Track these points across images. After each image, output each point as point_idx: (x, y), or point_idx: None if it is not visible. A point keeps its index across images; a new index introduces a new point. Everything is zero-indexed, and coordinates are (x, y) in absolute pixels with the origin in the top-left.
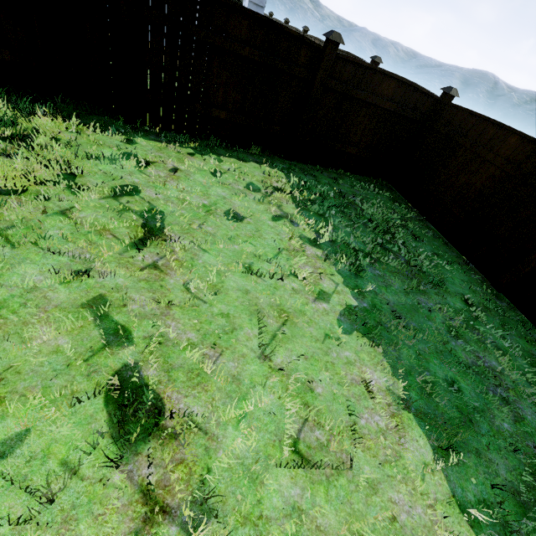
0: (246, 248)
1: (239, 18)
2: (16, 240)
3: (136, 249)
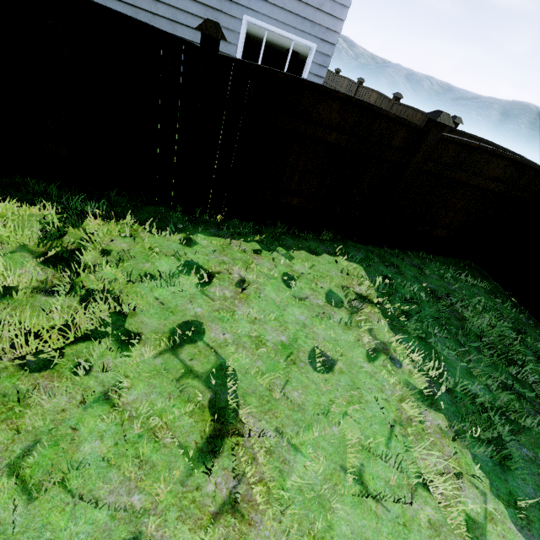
0: (350, 435)
1: (329, 103)
2: (35, 480)
3: (203, 466)
